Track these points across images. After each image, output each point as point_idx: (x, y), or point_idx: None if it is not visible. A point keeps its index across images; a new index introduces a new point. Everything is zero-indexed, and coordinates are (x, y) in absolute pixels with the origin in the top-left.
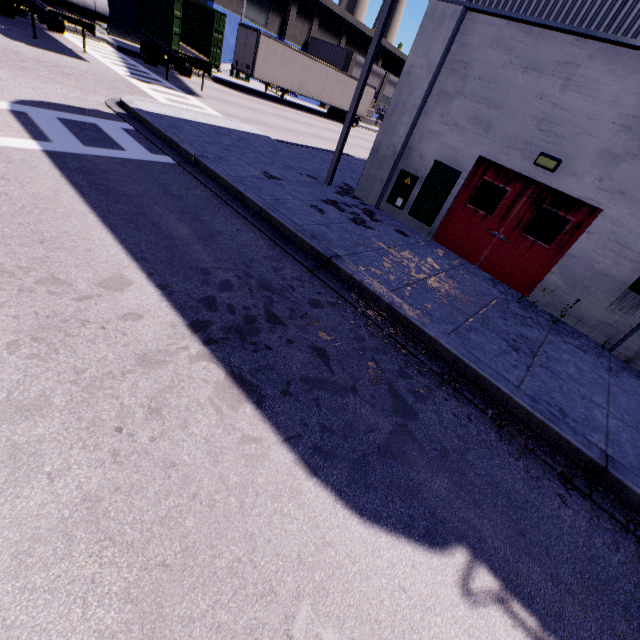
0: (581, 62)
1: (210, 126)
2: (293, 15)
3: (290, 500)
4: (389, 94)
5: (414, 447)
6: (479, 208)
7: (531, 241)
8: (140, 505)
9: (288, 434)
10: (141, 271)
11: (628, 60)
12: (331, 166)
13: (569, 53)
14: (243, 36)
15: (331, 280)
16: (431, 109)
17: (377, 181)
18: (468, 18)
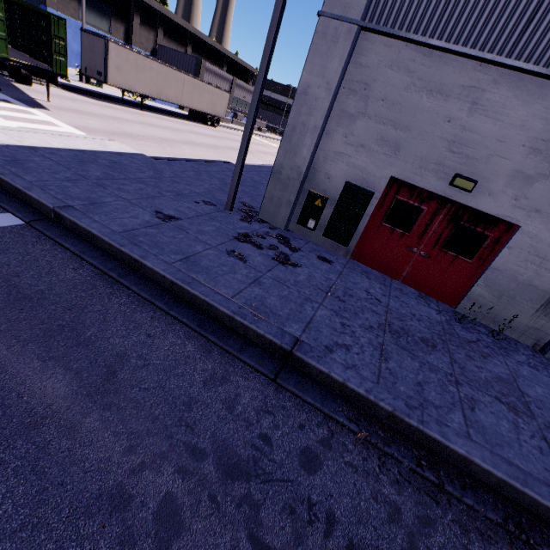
0: (486, 87)
1: (68, 151)
2: (137, 23)
3: None
4: (239, 96)
5: None
6: (396, 226)
7: (452, 256)
8: None
9: None
10: None
11: (532, 86)
12: (231, 191)
13: (473, 77)
14: (88, 42)
15: (304, 388)
16: (333, 129)
17: (283, 203)
18: (362, 38)
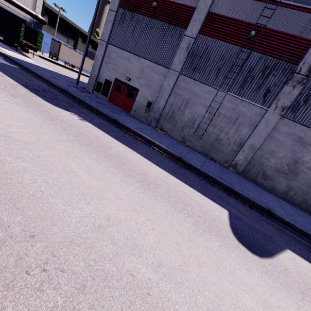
0: (130, 58)
1: (34, 64)
2: (80, 41)
3: (40, 100)
4: None
5: (72, 108)
6: (118, 91)
7: (129, 99)
8: (10, 91)
9: (42, 98)
10: (8, 77)
11: (137, 58)
12: (77, 79)
13: (128, 56)
14: (54, 43)
15: (65, 94)
16: (103, 66)
17: (92, 85)
18: (109, 45)
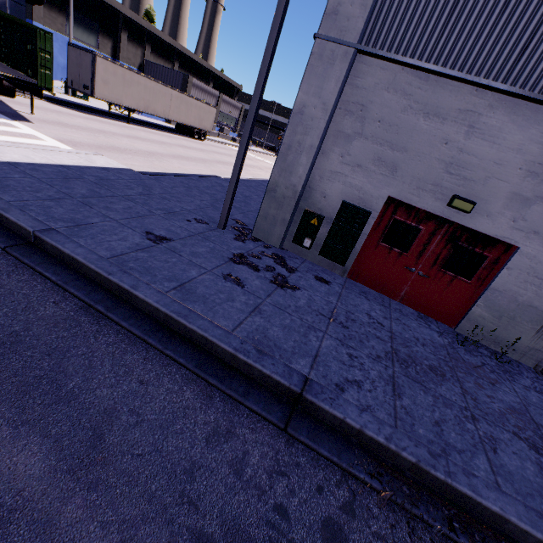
0: (482, 111)
1: (52, 167)
2: (124, 40)
3: None
4: (225, 110)
5: None
6: (393, 245)
7: (451, 276)
8: None
9: None
10: None
11: (528, 112)
12: (224, 209)
13: (469, 102)
14: (75, 56)
15: (318, 438)
16: (329, 149)
17: (278, 221)
18: (359, 60)
